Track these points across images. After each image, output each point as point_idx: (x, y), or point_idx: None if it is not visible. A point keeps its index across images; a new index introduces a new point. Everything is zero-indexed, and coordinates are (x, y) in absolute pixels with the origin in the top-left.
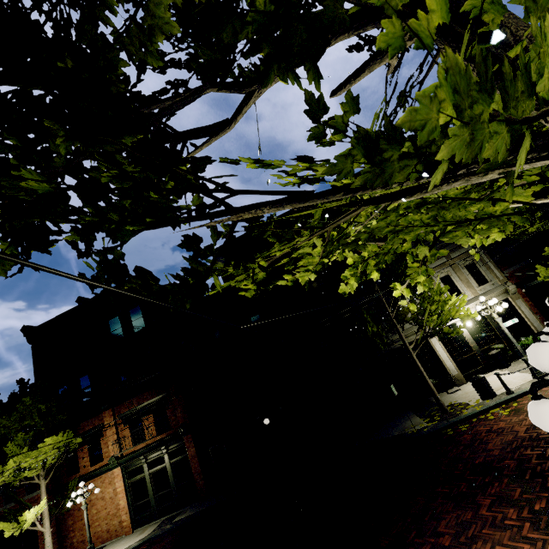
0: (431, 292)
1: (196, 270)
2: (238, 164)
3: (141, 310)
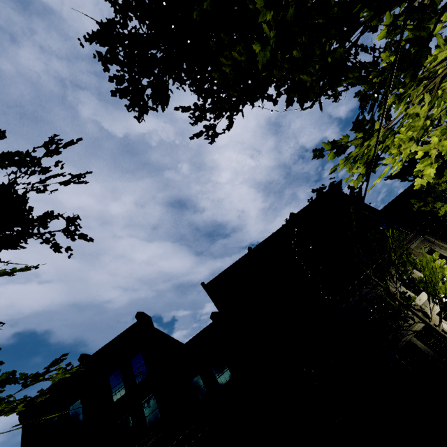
0: (423, 262)
1: (419, 37)
2: (375, 31)
3: (143, 356)
